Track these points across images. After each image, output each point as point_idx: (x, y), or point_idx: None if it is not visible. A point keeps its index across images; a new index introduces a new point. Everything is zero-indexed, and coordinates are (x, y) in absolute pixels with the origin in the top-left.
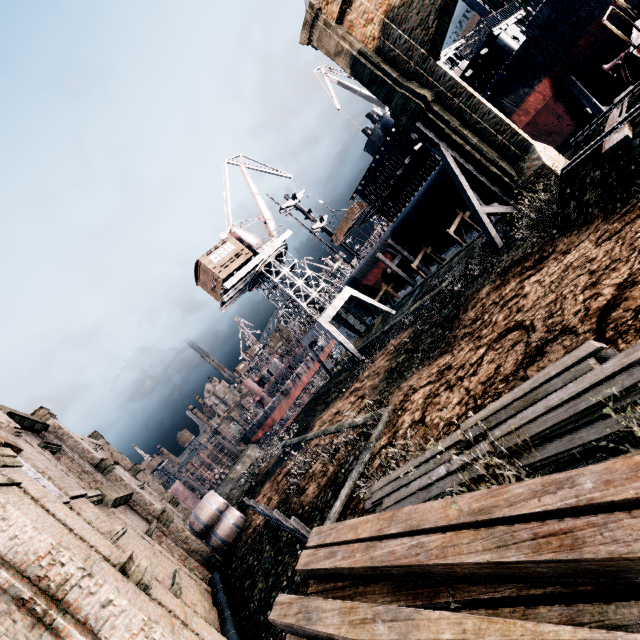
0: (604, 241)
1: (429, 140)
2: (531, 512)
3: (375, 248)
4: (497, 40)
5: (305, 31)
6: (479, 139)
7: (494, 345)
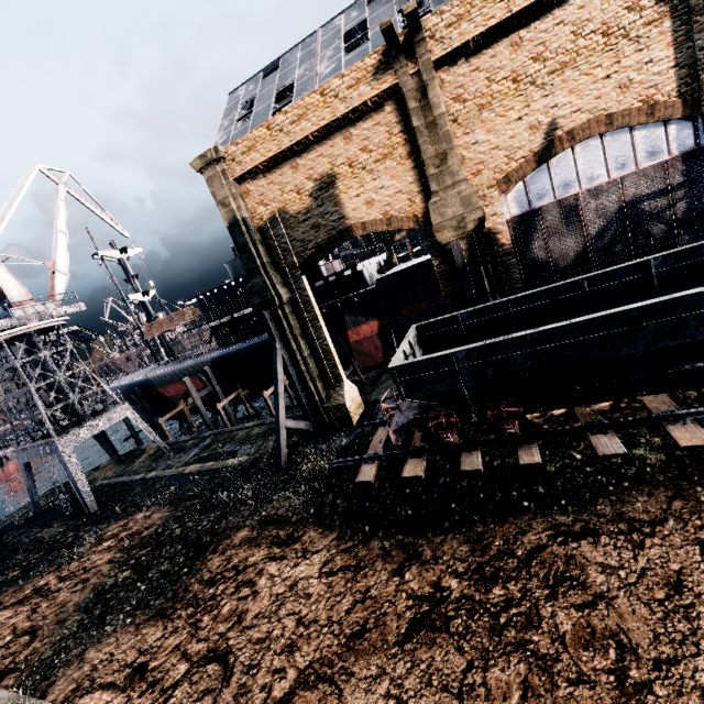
0: (325, 575)
1: (270, 332)
2: None
3: (189, 365)
4: (359, 270)
5: (201, 161)
6: (311, 353)
7: (195, 671)
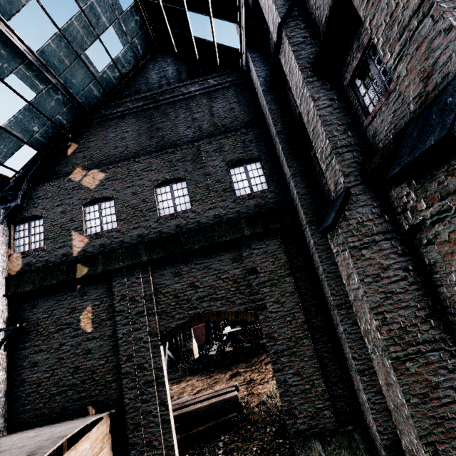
0: (199, 380)
1: None
2: (178, 403)
3: None
4: None
5: None
6: None
7: None
